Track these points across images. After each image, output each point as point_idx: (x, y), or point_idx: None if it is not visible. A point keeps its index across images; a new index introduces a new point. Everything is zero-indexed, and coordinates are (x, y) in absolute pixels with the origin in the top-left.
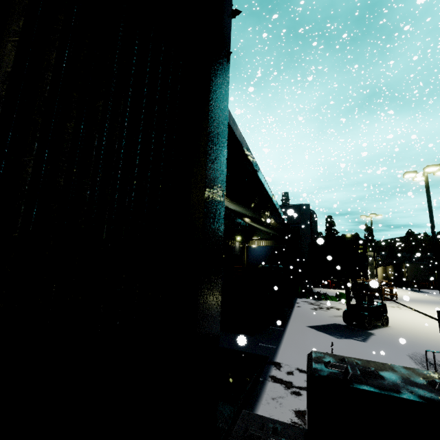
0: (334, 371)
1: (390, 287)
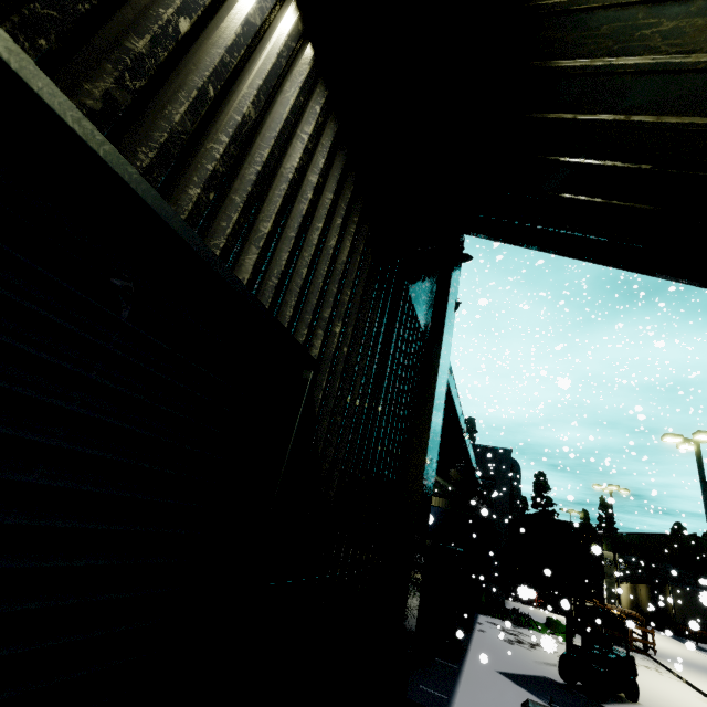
0: None
1: (643, 627)
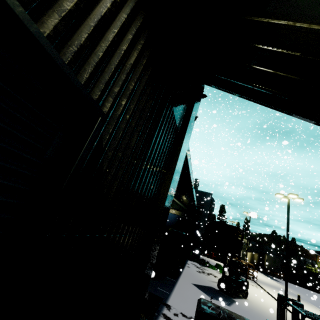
0: (213, 312)
1: (254, 270)
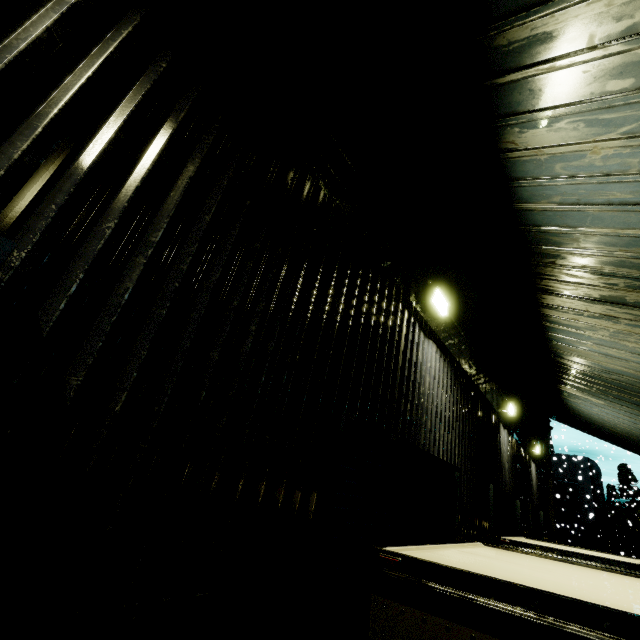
0: None
1: None
